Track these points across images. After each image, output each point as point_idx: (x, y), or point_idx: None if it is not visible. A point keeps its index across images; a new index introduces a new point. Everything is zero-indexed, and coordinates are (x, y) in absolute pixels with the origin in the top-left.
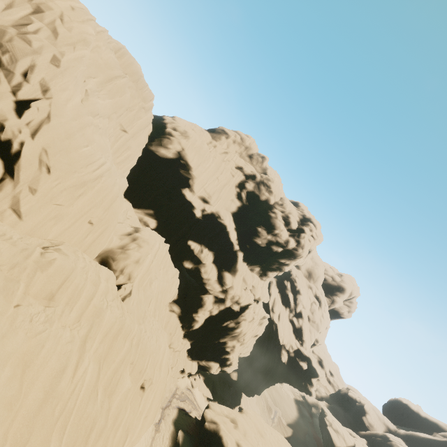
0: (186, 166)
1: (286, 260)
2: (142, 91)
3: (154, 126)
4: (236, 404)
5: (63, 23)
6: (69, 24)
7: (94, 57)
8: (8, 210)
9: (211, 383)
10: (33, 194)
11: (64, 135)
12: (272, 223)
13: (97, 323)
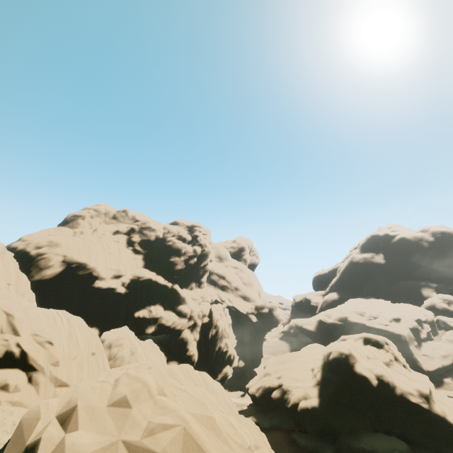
0: (80, 266)
1: (204, 262)
2: None
3: None
4: None
5: None
6: None
7: None
8: (56, 389)
9: (234, 386)
10: (58, 366)
11: (25, 316)
12: (176, 248)
13: (176, 377)
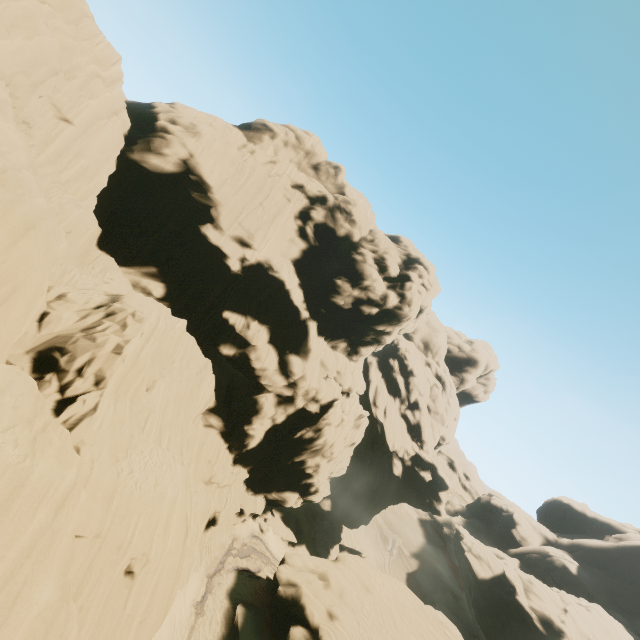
0: (202, 185)
1: (386, 327)
2: (92, 43)
3: (136, 119)
4: (334, 542)
5: None
6: None
7: None
8: None
9: (294, 520)
10: None
11: None
12: (359, 271)
13: None
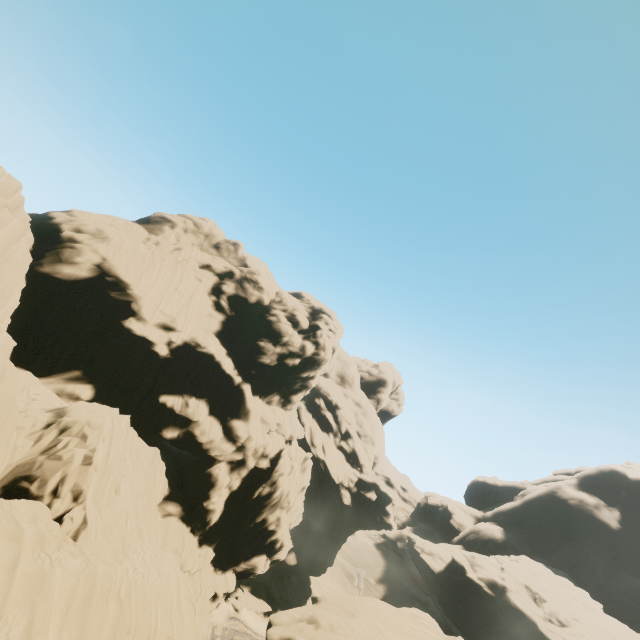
0: (119, 284)
1: (310, 372)
2: None
3: (35, 232)
4: (307, 597)
5: None
6: None
7: None
8: None
9: (263, 589)
10: None
11: None
12: (276, 330)
13: (42, 602)
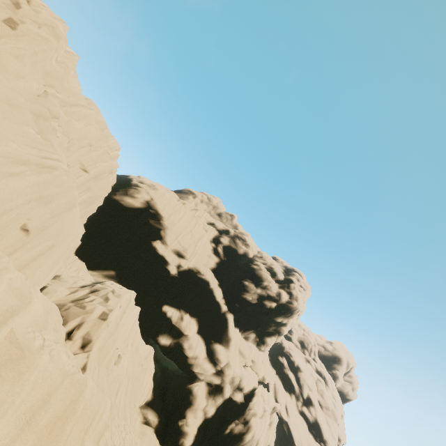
0: (157, 216)
1: (283, 318)
2: (108, 139)
3: (117, 181)
4: None
5: (29, 4)
6: (37, 8)
7: (60, 73)
8: None
9: None
10: None
11: (4, 98)
12: (258, 275)
13: (7, 383)
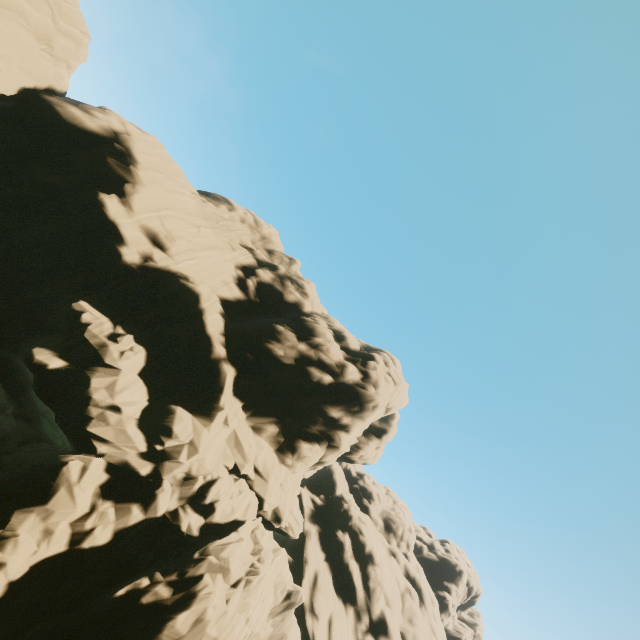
0: (126, 157)
1: (343, 414)
2: None
3: None
4: None
5: None
6: None
7: None
8: None
9: None
10: None
11: None
12: (309, 326)
13: None
